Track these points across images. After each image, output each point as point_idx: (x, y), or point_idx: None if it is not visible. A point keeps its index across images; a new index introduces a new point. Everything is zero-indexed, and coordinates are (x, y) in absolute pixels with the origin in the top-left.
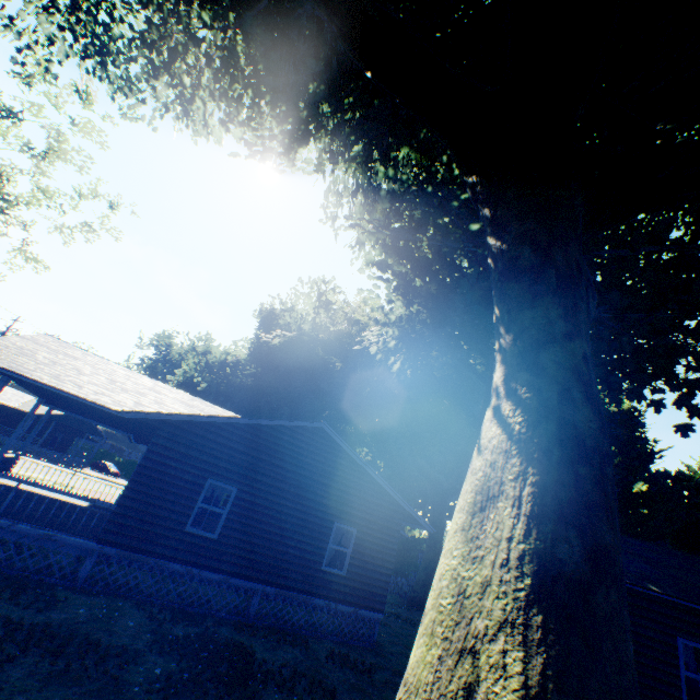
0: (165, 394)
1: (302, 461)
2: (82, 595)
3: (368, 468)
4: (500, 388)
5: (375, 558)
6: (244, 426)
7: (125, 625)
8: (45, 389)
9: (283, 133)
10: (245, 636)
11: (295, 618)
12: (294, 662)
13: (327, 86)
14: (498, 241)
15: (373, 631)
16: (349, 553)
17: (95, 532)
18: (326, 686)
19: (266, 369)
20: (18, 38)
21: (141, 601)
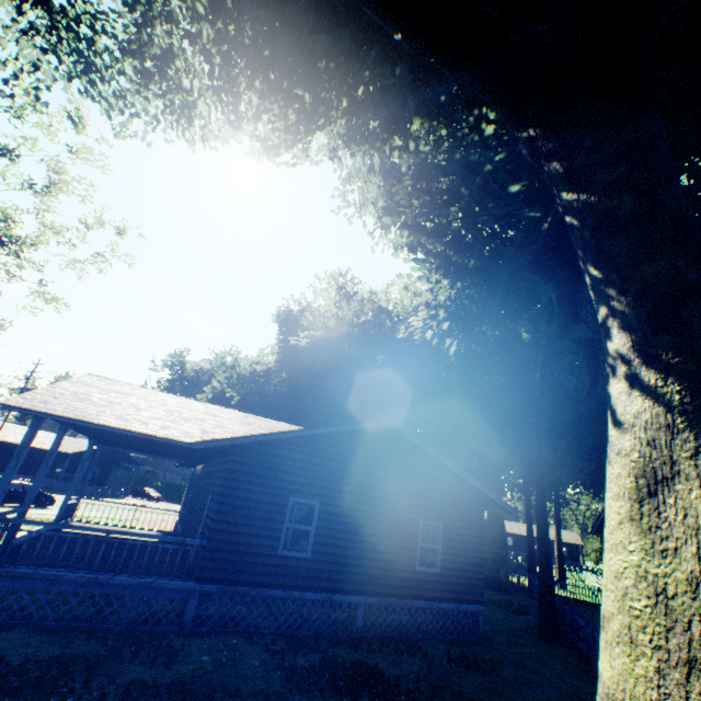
0: (220, 416)
1: (376, 462)
2: (195, 639)
3: (442, 459)
4: (629, 356)
5: (465, 549)
6: (313, 436)
7: (250, 665)
8: (106, 432)
9: (300, 122)
10: (363, 653)
11: (401, 624)
12: (423, 673)
13: (336, 63)
14: (581, 194)
15: (477, 624)
16: (439, 549)
17: (184, 568)
18: (468, 696)
19: (297, 372)
20: (3, 69)
21: (250, 633)
